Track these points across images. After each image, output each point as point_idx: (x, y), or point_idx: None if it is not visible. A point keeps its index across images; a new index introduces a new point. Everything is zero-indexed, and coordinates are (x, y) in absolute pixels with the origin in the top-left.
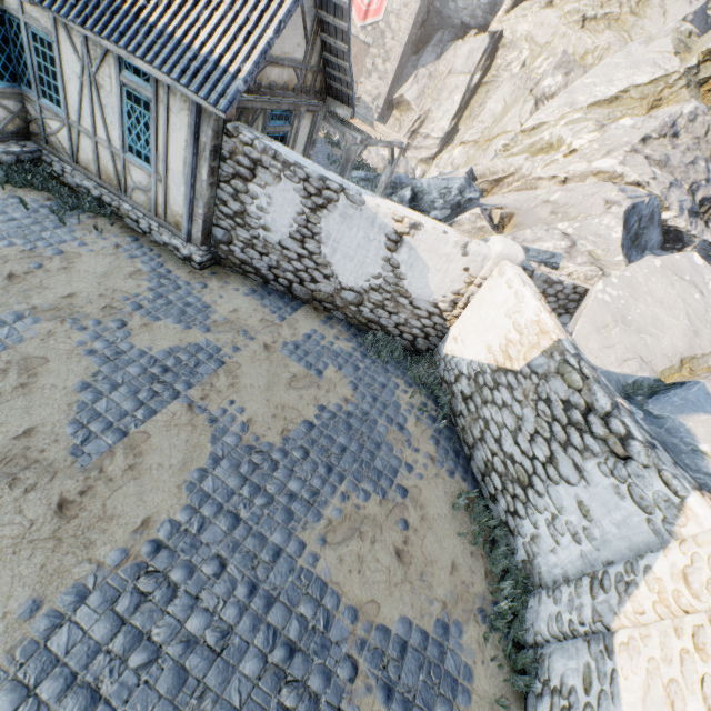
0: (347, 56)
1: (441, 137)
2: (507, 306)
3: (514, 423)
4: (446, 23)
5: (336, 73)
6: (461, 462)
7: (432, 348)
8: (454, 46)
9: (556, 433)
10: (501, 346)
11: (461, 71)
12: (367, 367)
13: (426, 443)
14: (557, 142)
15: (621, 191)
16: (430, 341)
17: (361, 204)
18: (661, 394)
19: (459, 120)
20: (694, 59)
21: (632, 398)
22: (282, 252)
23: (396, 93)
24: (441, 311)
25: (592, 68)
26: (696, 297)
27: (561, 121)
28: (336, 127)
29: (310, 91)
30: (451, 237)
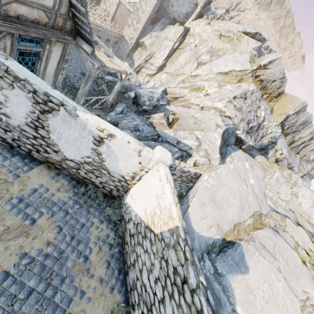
0: (85, 15)
1: (158, 66)
2: (157, 191)
3: (150, 266)
4: (167, 15)
5: (80, 24)
6: (121, 278)
7: (121, 196)
8: (169, 27)
9: (167, 285)
10: (151, 213)
11: (170, 39)
12: (74, 211)
13: (100, 268)
14: (202, 88)
15: (223, 121)
16: (120, 192)
17: (76, 116)
18: (224, 252)
19: (167, 61)
20: (255, 67)
21: (210, 254)
22: (22, 132)
23: (141, 40)
24: (126, 180)
25: (221, 56)
26: (244, 187)
27: (206, 76)
28: (84, 54)
29: (62, 29)
30: (132, 145)
